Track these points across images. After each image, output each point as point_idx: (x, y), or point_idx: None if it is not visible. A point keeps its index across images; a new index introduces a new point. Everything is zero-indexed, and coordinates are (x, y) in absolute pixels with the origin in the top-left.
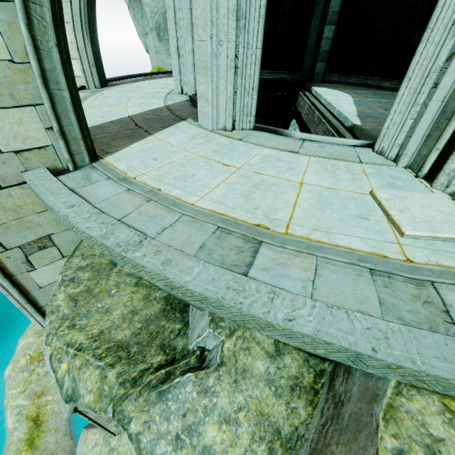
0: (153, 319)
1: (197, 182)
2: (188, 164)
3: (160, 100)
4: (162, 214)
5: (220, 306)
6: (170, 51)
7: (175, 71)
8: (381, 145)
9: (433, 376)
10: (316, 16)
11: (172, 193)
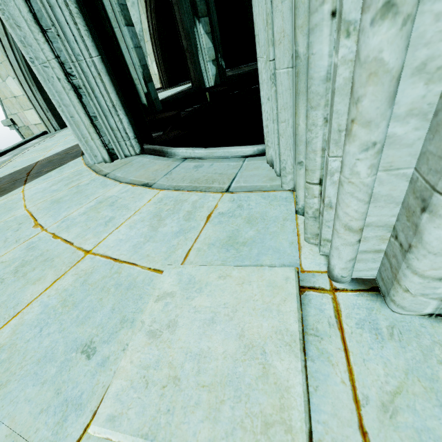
0: None
1: None
2: None
3: None
4: None
5: None
6: None
7: None
8: (268, 152)
9: None
10: None
11: None
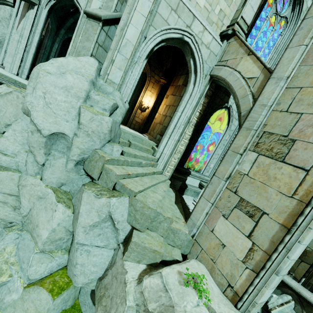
0: None
1: None
2: None
3: None
4: None
5: None
6: (2, 50)
7: (2, 57)
8: None
9: (25, 85)
10: None
11: None
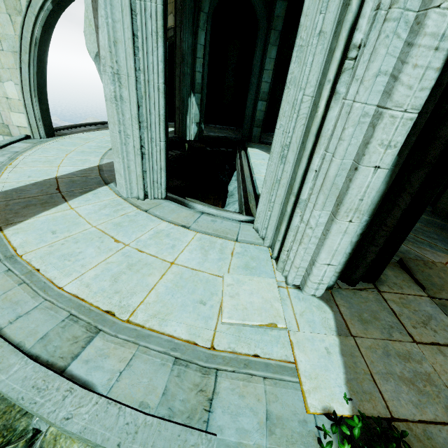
0: (5, 398)
1: (79, 261)
2: (82, 239)
3: (97, 158)
4: (26, 299)
5: (22, 404)
6: None
7: None
8: (256, 225)
9: None
10: (251, 93)
11: (48, 275)
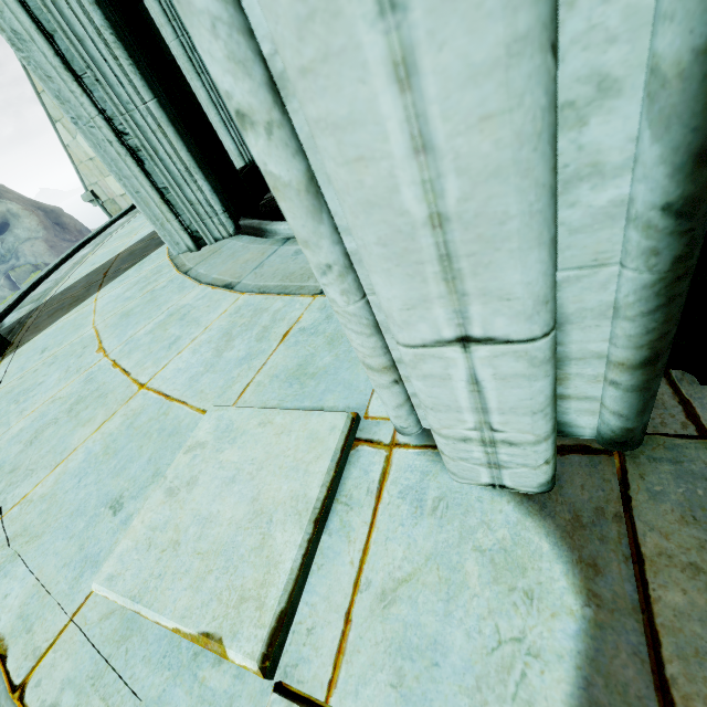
0: None
1: (26, 402)
2: (61, 357)
3: None
4: None
5: None
6: None
7: None
8: None
9: None
10: None
11: None
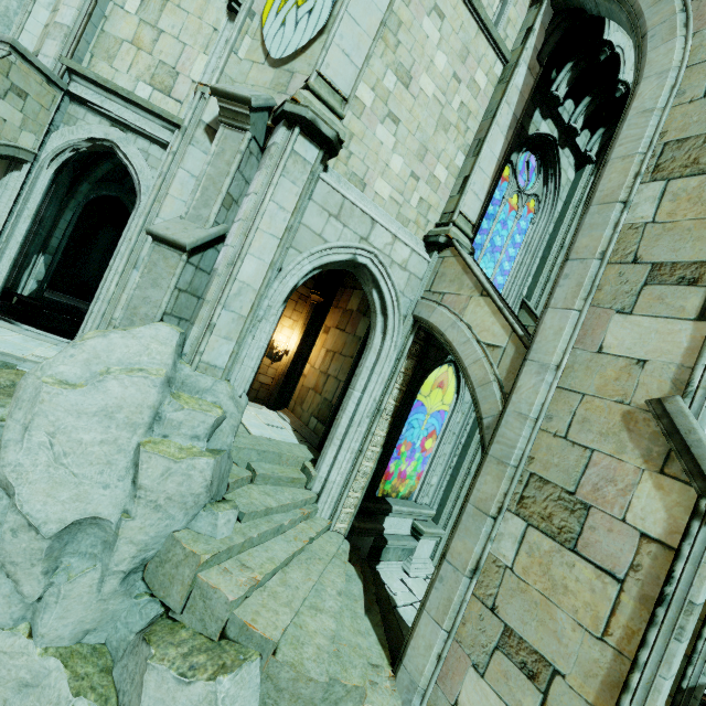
0: None
1: None
2: None
3: None
4: None
5: None
6: None
7: None
8: None
9: None
10: None
11: None
